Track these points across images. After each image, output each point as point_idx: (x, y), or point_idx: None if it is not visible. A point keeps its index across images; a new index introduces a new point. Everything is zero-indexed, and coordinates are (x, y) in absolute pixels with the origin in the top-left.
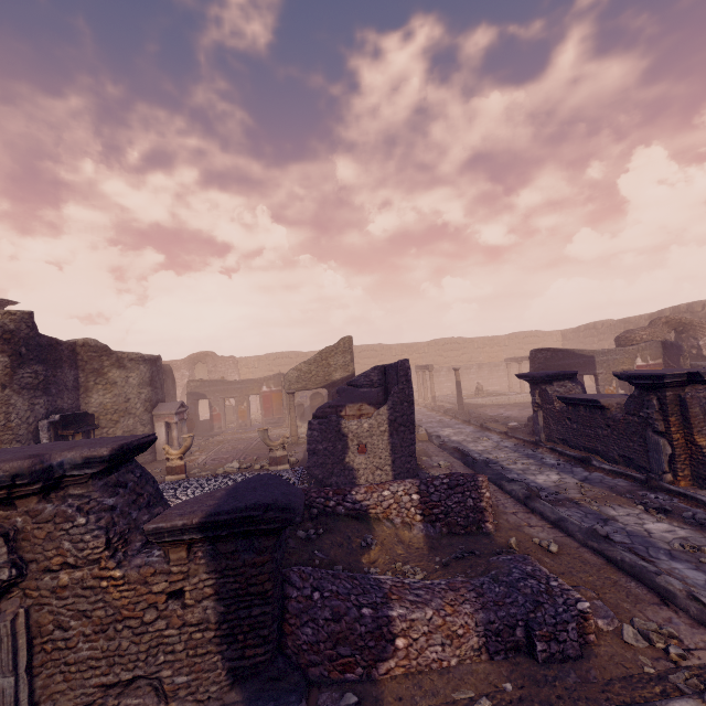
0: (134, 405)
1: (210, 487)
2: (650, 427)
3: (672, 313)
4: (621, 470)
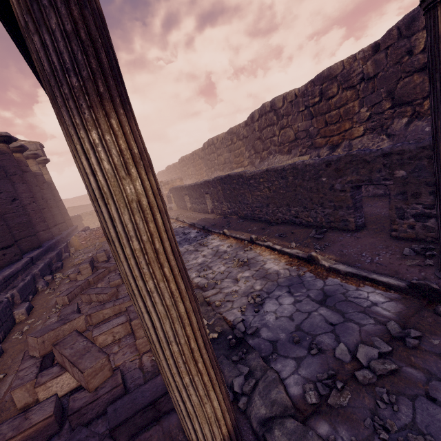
0: None
1: None
2: None
3: (158, 175)
4: None
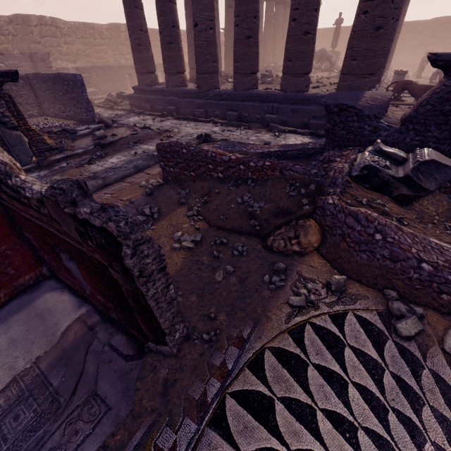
0: None
1: None
2: (2, 126)
3: None
4: None
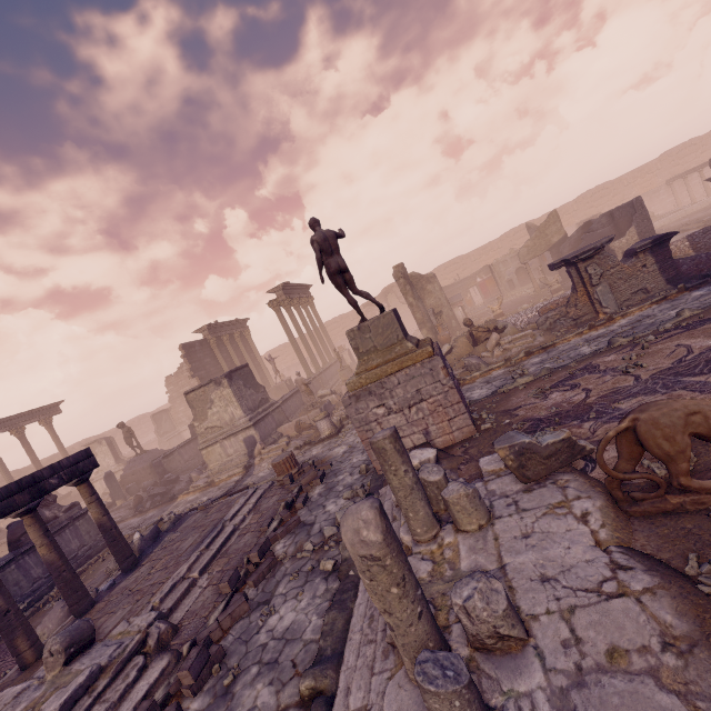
0: (442, 301)
1: (534, 309)
2: None
3: None
4: None
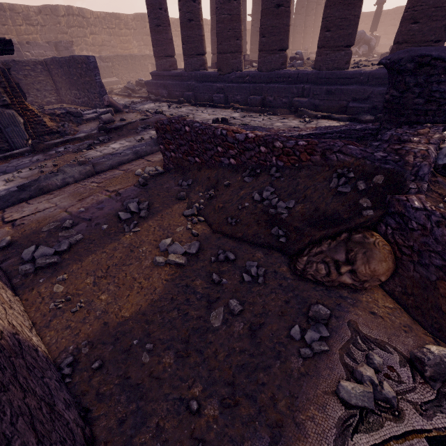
0: None
1: None
2: None
3: None
4: (0, 155)
